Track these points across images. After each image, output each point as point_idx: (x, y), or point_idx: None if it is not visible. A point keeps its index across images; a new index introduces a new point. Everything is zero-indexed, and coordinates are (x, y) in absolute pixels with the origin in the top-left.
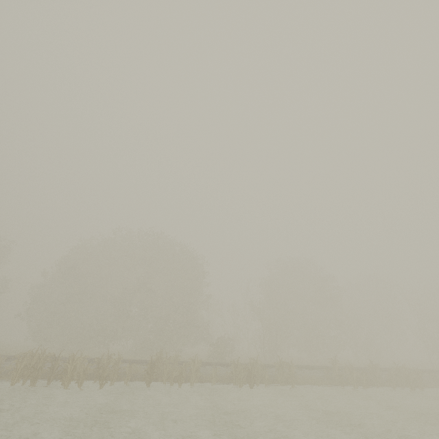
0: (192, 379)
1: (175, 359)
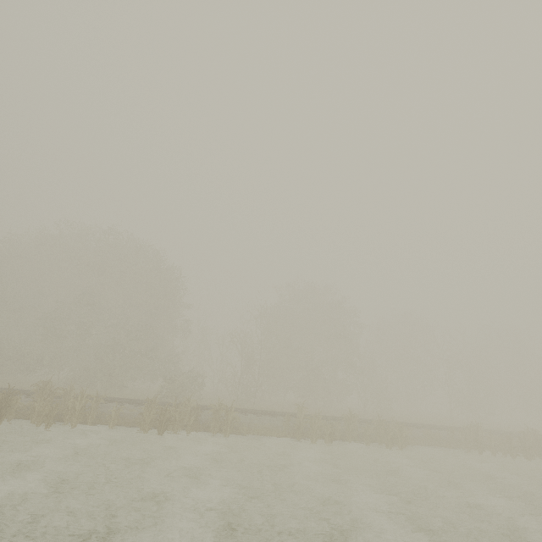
0: (75, 419)
1: (67, 392)
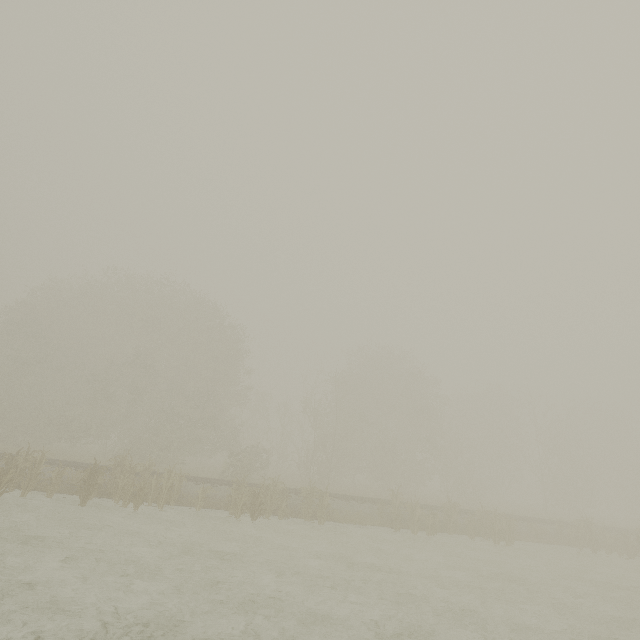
0: (162, 500)
1: (146, 469)
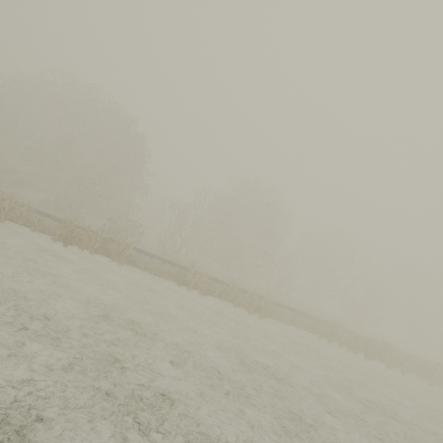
0: (3, 216)
1: (9, 198)
